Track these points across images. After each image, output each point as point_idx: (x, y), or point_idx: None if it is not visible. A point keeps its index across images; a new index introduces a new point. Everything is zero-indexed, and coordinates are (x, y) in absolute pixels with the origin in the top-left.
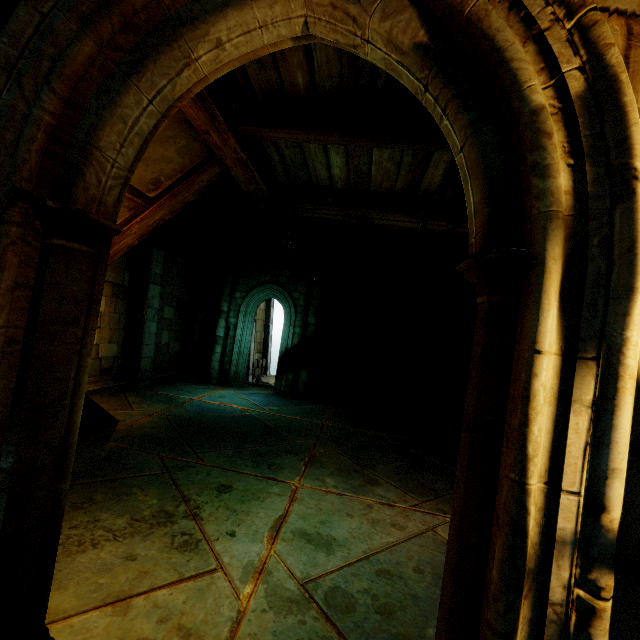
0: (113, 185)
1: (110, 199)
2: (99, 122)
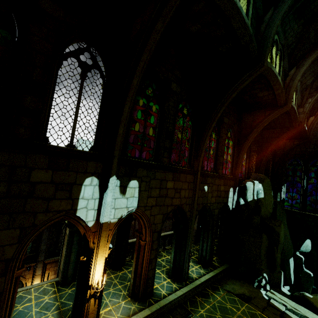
0: None
1: None
2: None
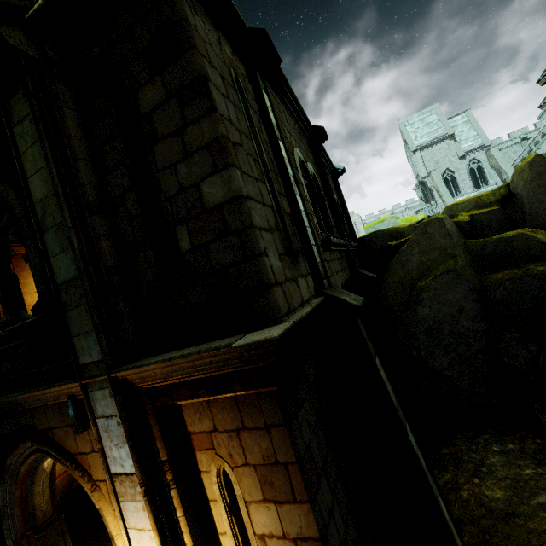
0: (47, 505)
1: (49, 508)
2: (32, 499)
